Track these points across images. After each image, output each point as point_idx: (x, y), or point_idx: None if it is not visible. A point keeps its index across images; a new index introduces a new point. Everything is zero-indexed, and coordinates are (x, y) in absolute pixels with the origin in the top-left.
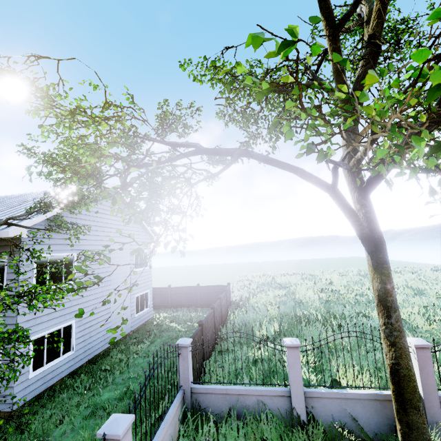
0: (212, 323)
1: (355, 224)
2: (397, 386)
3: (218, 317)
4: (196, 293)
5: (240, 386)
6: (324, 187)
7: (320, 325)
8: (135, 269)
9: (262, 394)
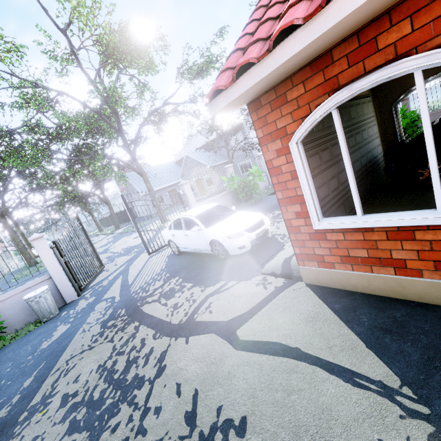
0: None
1: None
2: None
3: None
4: None
5: None
6: None
7: None
8: None
9: None
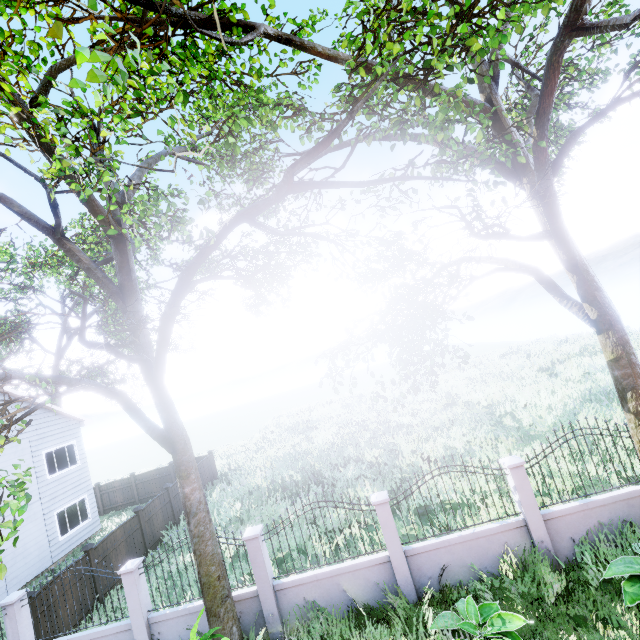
0: (134, 533)
1: (144, 429)
2: (202, 596)
3: (158, 516)
4: (170, 475)
5: (85, 631)
6: (105, 396)
7: (279, 495)
8: (49, 475)
9: (106, 634)
